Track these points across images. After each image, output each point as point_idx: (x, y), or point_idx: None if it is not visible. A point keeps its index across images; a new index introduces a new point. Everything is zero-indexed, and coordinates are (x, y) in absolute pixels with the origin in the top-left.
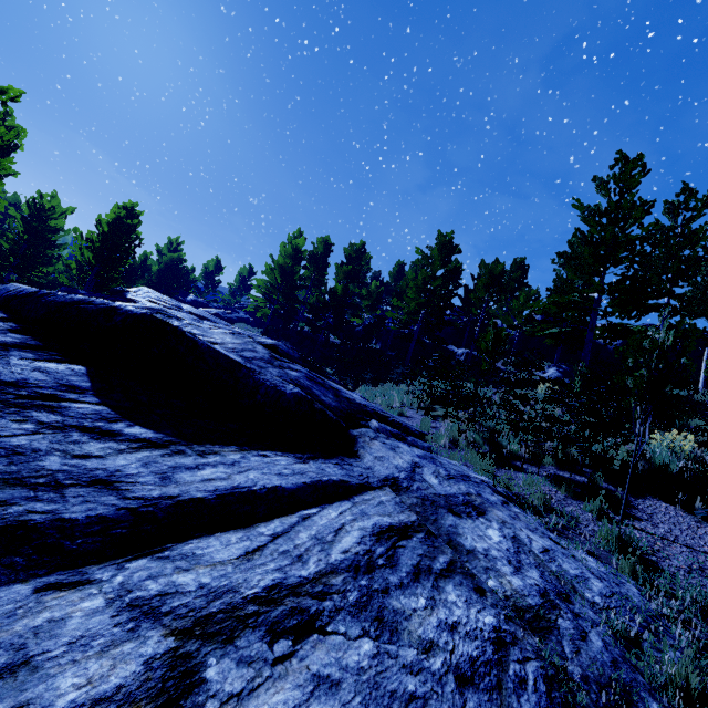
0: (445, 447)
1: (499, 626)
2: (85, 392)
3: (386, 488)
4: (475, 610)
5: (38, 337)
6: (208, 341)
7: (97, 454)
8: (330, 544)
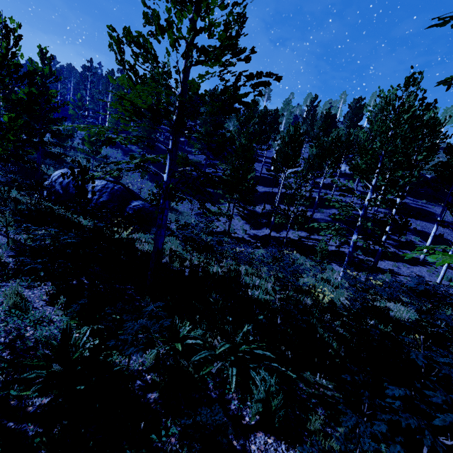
0: None
1: None
2: None
3: None
4: None
5: None
6: None
7: None
8: None
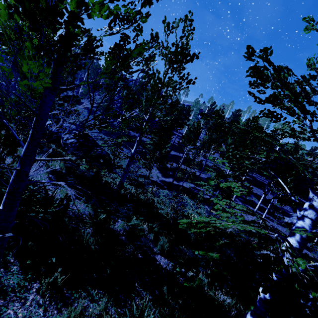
0: None
1: None
2: None
3: None
4: None
5: None
6: None
7: None
8: None
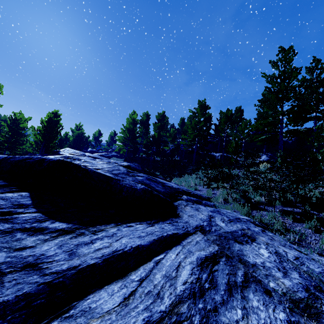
0: (221, 203)
1: (289, 319)
2: (28, 206)
3: (198, 232)
4: (271, 310)
5: (6, 180)
6: (94, 168)
7: (30, 245)
8: (175, 279)
